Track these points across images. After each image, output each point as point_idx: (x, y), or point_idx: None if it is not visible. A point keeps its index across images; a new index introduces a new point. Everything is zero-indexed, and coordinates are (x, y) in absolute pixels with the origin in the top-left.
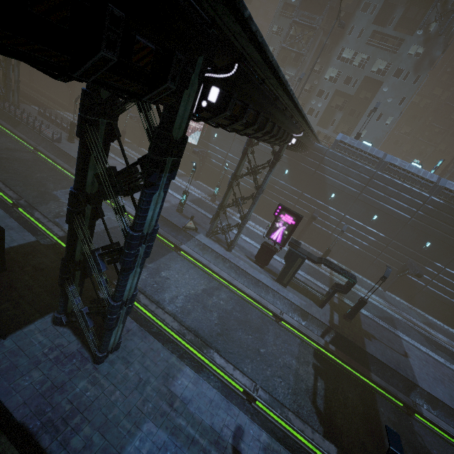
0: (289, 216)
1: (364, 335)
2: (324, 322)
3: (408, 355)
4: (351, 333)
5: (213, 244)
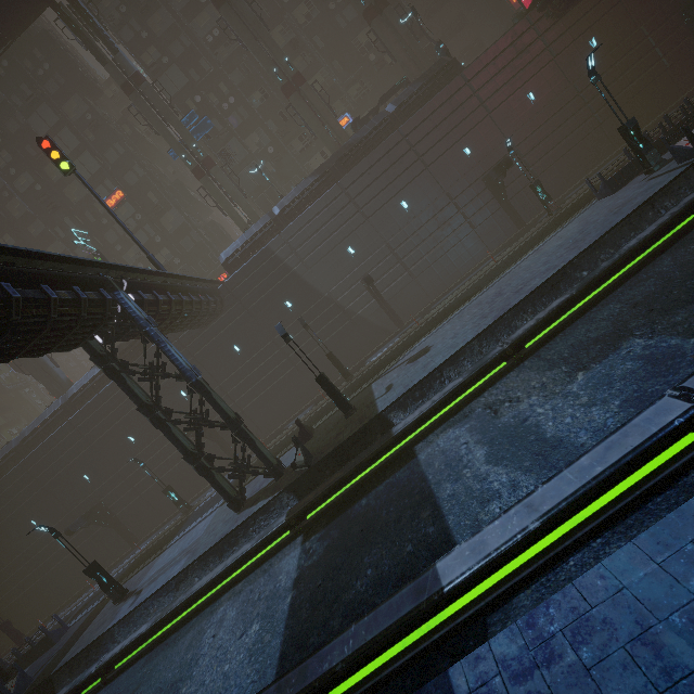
0: None
1: None
2: None
3: None
4: None
5: None
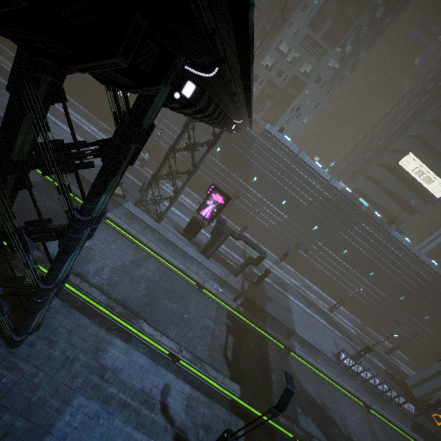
0: (220, 195)
1: (265, 298)
2: (237, 289)
3: (291, 311)
4: (256, 296)
5: (143, 214)
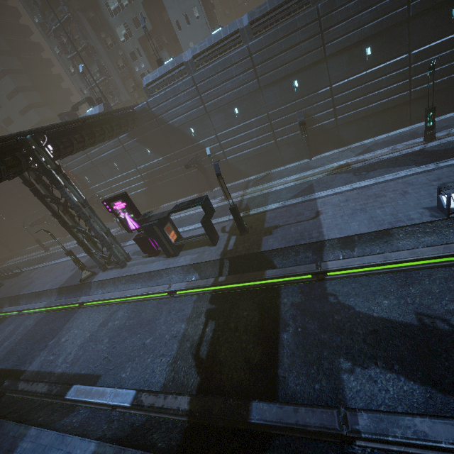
0: (117, 202)
1: (263, 235)
2: (214, 259)
3: (320, 213)
4: (246, 245)
5: (110, 273)
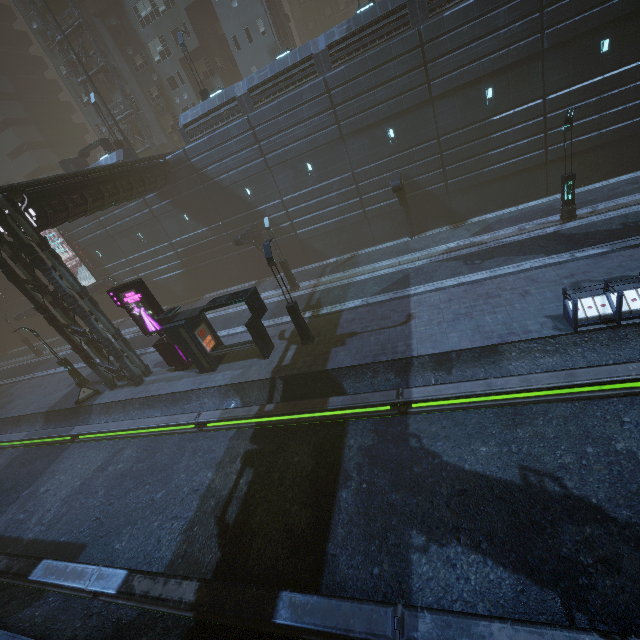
0: (128, 292)
1: (333, 346)
2: (263, 378)
3: (412, 317)
4: (309, 359)
5: (119, 392)
